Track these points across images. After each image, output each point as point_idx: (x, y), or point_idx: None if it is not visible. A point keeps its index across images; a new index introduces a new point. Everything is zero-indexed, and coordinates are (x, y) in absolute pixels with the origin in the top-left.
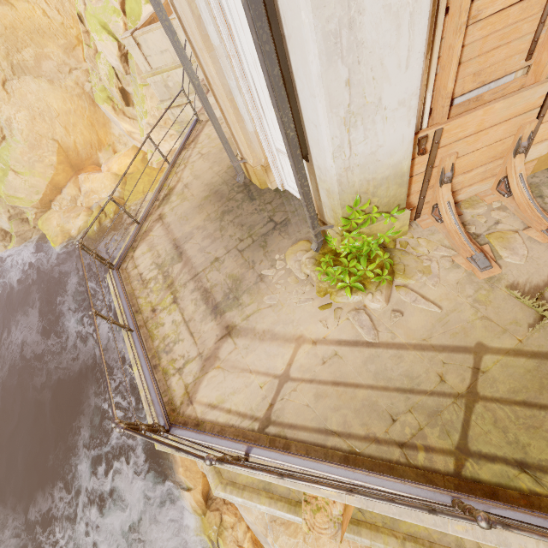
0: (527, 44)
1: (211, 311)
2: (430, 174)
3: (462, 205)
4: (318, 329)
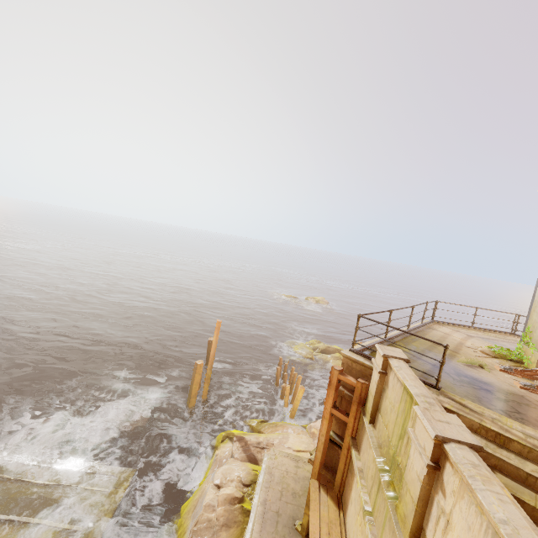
0: None
1: (482, 337)
2: None
3: None
4: (469, 343)
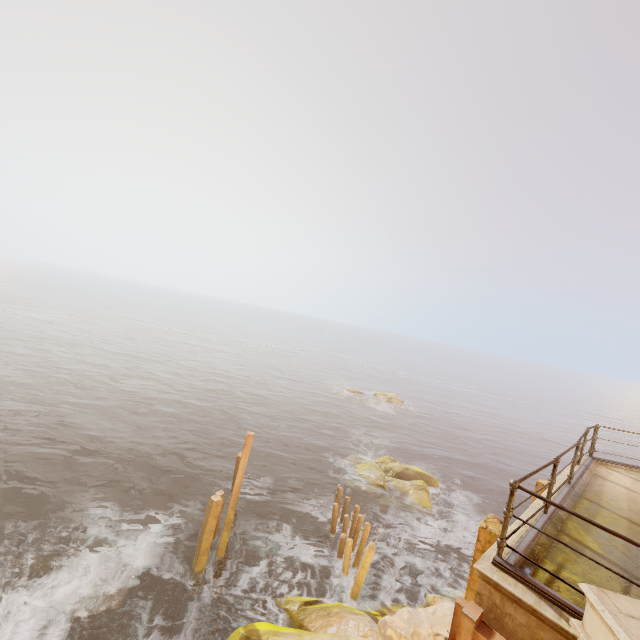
0: None
1: None
2: None
3: None
4: None
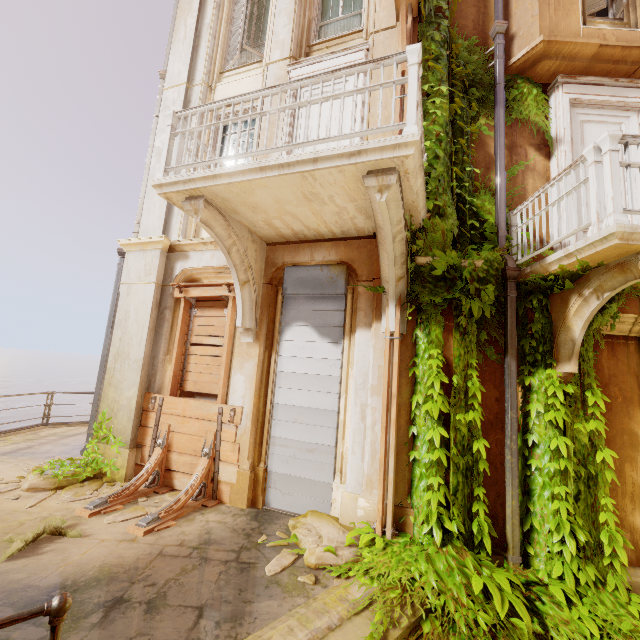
0: (218, 380)
1: (7, 452)
2: (156, 432)
3: (174, 492)
4: None
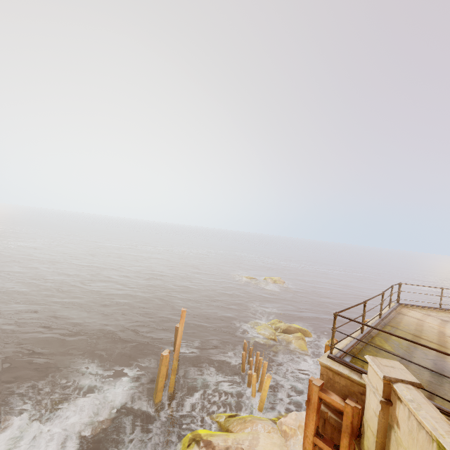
0: None
1: None
2: None
3: None
4: (449, 331)
